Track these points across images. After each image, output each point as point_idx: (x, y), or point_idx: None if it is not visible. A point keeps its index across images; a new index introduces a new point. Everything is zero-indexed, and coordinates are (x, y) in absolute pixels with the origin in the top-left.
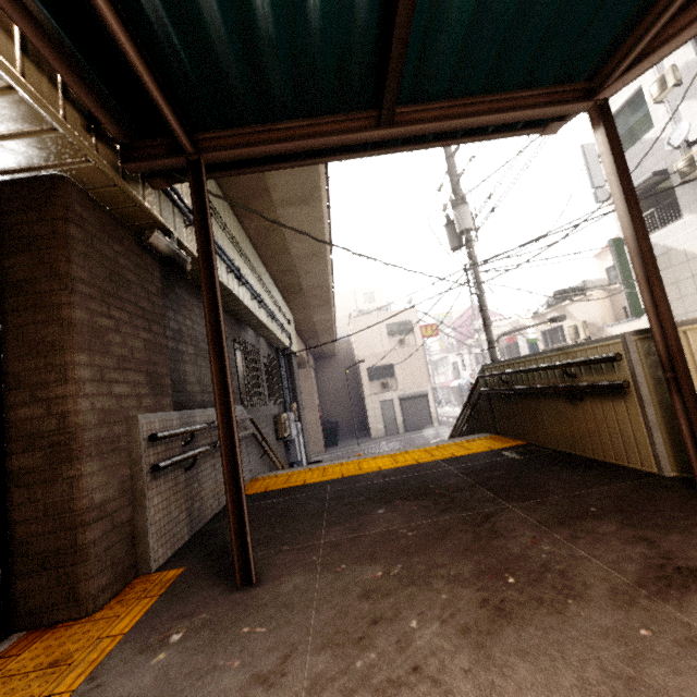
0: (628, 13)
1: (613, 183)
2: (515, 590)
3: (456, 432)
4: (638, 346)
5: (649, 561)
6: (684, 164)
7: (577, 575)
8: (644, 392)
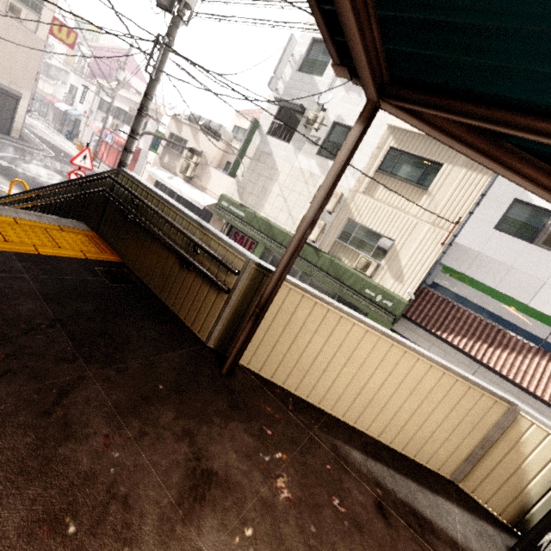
0: (452, 84)
1: (333, 174)
2: (74, 550)
3: (47, 194)
4: (252, 273)
5: (188, 465)
6: (313, 117)
7: (138, 500)
8: (233, 299)
